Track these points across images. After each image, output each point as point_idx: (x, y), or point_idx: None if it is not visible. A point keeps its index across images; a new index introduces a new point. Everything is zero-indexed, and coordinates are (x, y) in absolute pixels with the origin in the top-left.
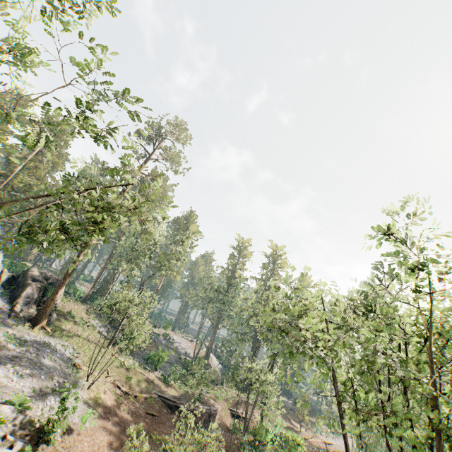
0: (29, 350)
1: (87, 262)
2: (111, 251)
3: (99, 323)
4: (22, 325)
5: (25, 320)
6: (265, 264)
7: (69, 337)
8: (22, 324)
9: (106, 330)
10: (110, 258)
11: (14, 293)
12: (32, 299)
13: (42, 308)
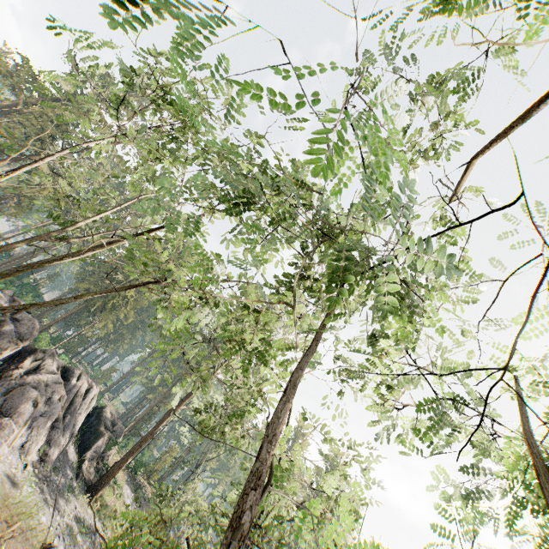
0: (89, 545)
1: (127, 375)
2: (169, 389)
3: (128, 489)
4: (82, 493)
5: (84, 483)
6: (320, 469)
7: (110, 519)
8: (82, 491)
9: (131, 502)
10: (164, 396)
11: (84, 439)
12: (98, 453)
13: (105, 475)
